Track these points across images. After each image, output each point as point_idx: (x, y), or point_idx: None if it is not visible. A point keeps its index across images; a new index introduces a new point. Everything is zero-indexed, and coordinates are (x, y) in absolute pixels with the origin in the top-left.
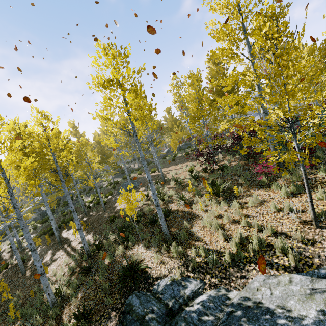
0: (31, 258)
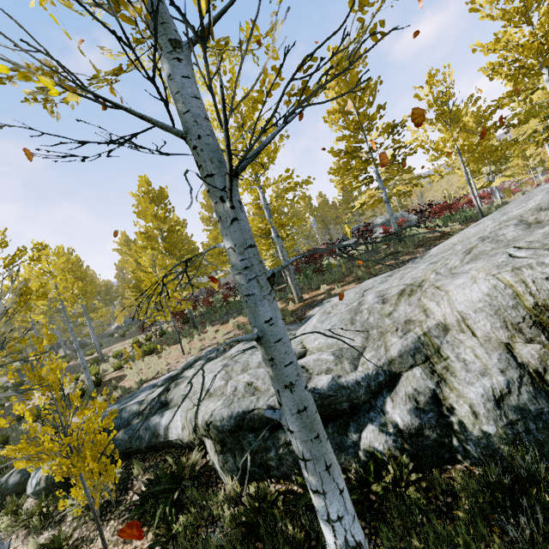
0: None
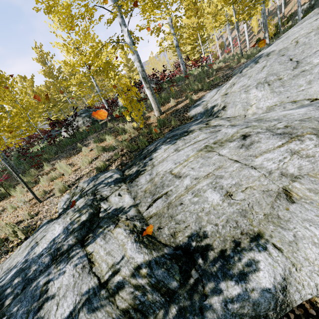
0: None
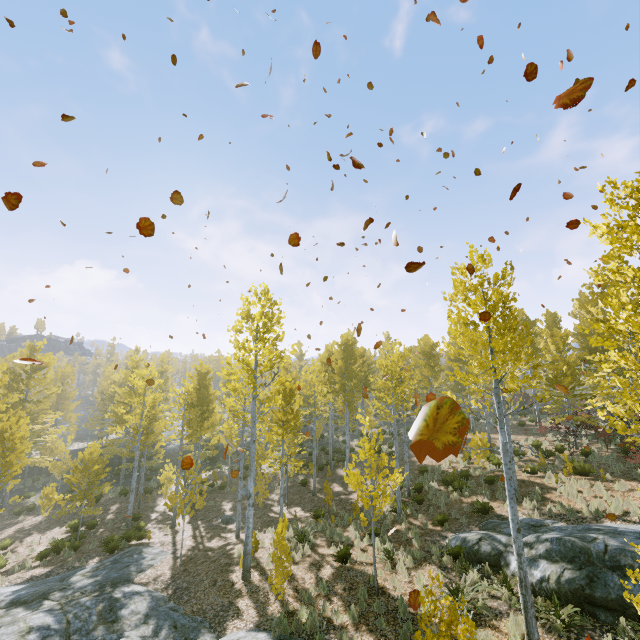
0: (310, 485)
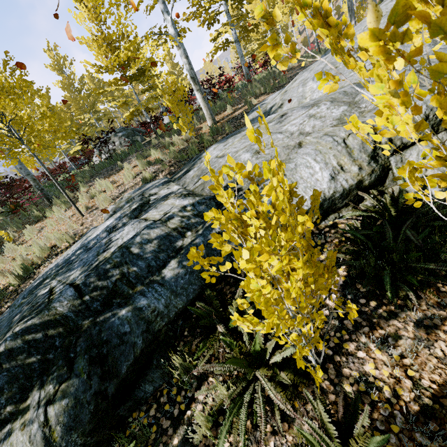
0: None
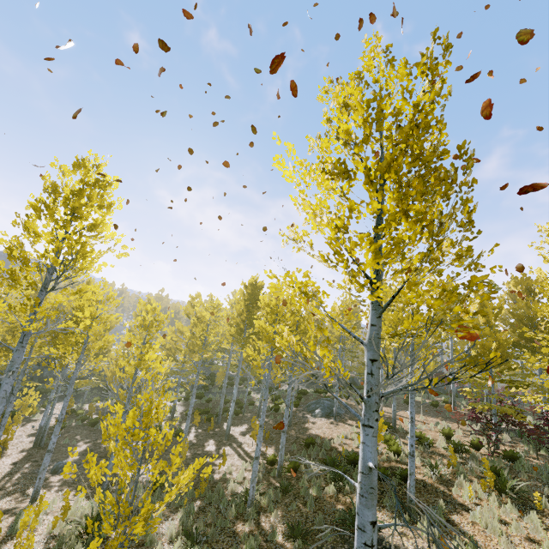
0: (187, 436)
